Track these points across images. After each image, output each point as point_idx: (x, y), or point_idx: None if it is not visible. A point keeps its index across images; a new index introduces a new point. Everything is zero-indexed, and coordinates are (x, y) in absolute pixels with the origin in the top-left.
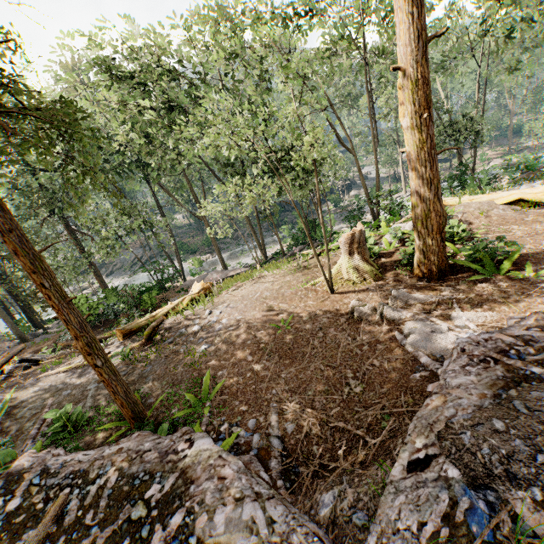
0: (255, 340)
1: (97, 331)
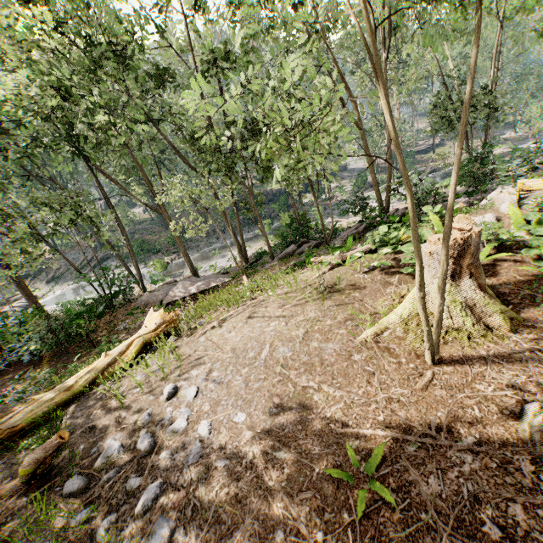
0: (295, 528)
1: (2, 380)
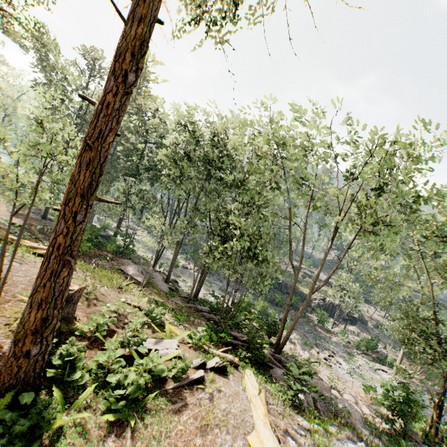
0: None
1: None
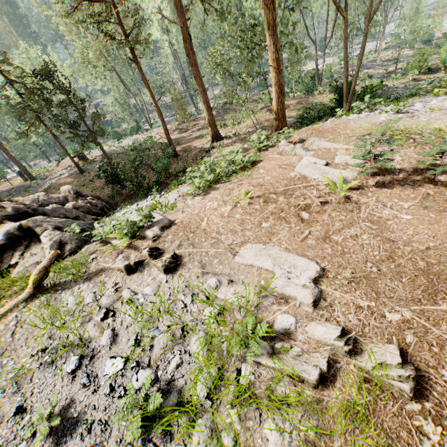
0: None
1: None
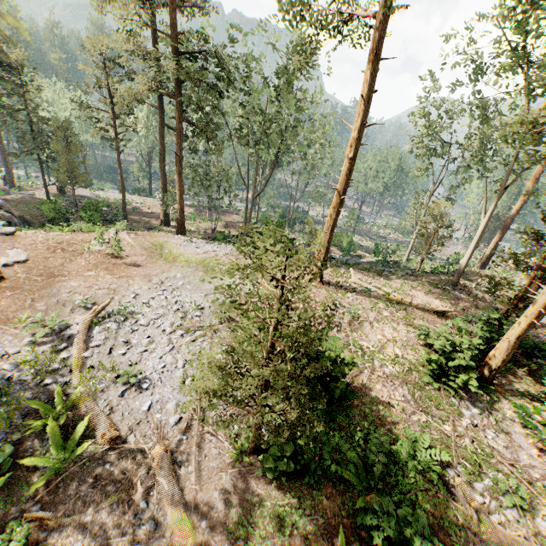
0: None
1: None
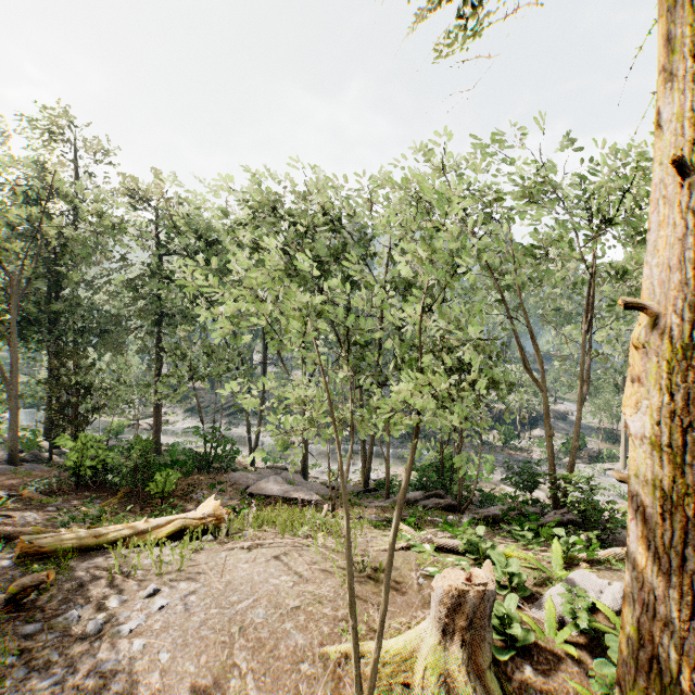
0: None
1: (81, 494)
